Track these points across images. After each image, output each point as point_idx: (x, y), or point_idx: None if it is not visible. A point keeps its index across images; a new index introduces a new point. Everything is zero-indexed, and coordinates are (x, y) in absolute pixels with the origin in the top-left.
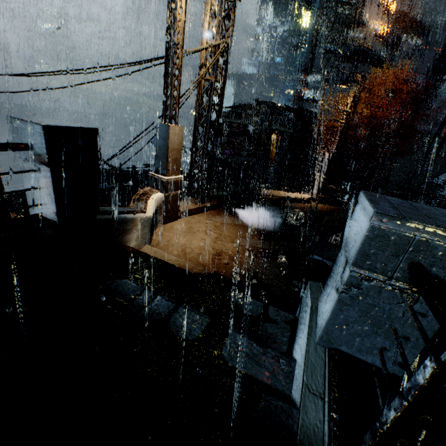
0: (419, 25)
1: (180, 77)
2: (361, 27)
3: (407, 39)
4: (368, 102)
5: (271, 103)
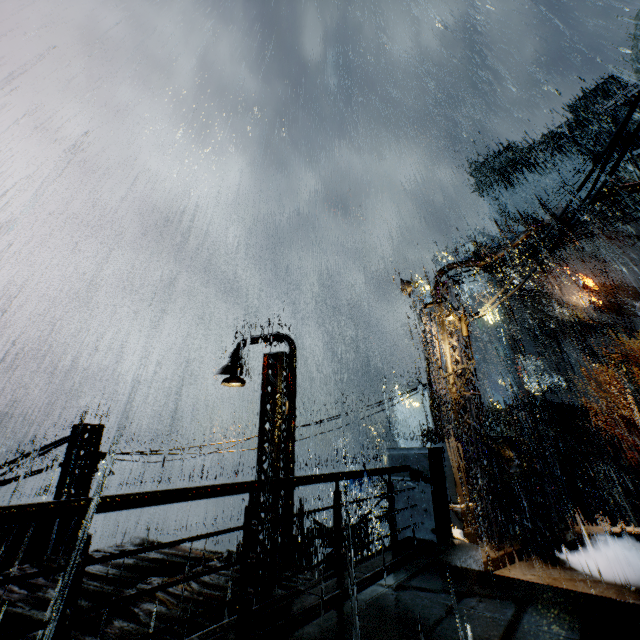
0: (638, 290)
1: (445, 398)
2: (563, 308)
3: (633, 304)
4: (637, 375)
5: (524, 403)
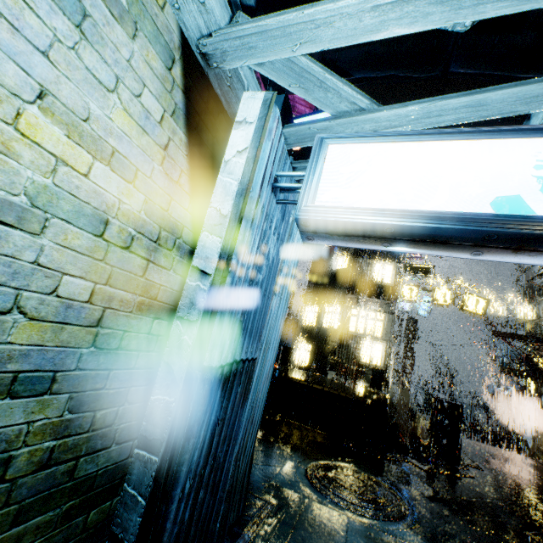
0: None
1: None
2: None
3: None
4: None
5: None
